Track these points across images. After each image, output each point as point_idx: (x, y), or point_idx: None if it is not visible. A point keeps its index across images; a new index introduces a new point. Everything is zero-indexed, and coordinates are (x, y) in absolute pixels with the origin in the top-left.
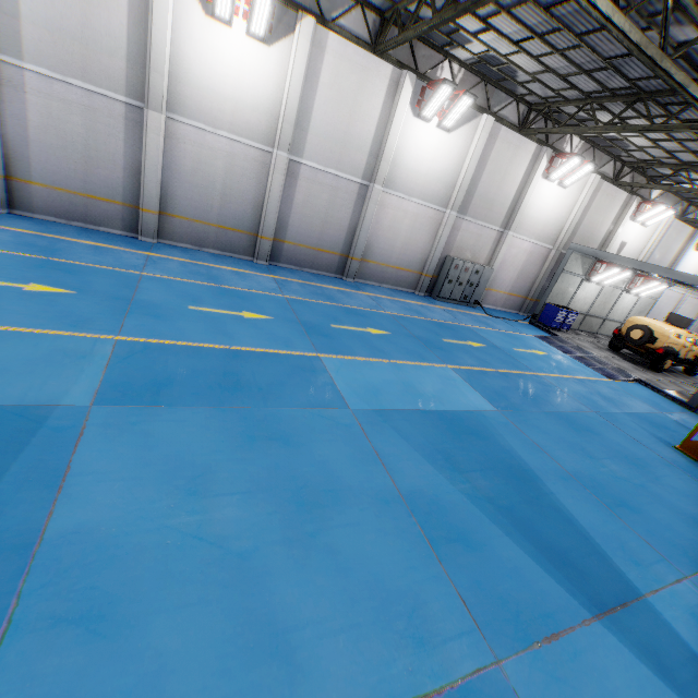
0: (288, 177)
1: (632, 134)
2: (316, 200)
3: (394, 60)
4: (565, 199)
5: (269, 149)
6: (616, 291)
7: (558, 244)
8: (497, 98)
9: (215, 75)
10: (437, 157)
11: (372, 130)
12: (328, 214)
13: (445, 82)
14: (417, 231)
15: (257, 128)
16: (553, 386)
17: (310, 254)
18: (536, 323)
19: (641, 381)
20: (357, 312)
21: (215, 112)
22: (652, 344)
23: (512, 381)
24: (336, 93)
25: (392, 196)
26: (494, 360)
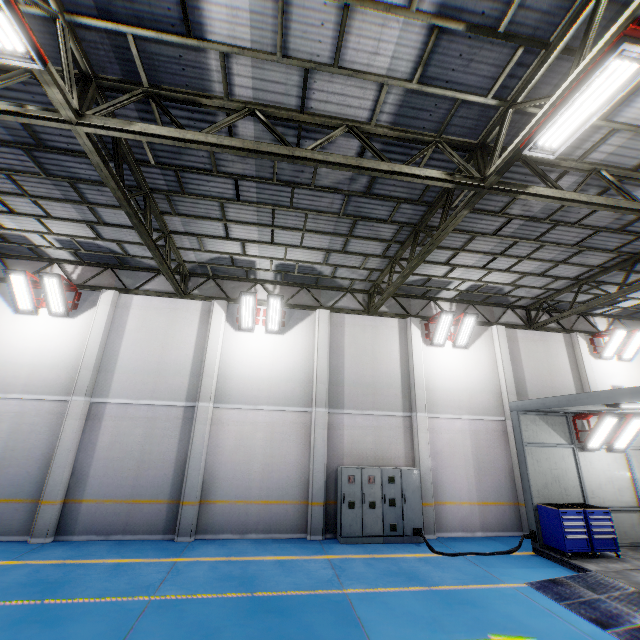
0: (90, 420)
1: (482, 274)
2: (128, 437)
3: (202, 297)
4: (476, 358)
5: (69, 398)
6: None
7: (509, 412)
8: (327, 296)
9: (17, 351)
10: (278, 358)
11: (190, 353)
12: (146, 450)
13: (242, 294)
14: (279, 444)
15: (56, 382)
16: None
17: (121, 511)
18: (542, 549)
19: None
20: (54, 612)
21: (10, 380)
22: None
23: None
24: (145, 333)
25: (230, 410)
26: None
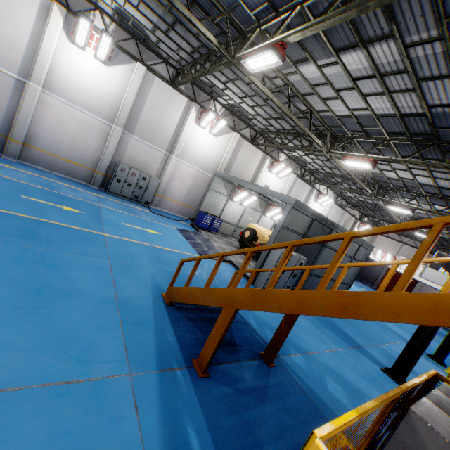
0: None
1: (240, 101)
2: None
3: None
4: (217, 144)
5: None
6: (257, 213)
7: None
8: (149, 56)
9: None
10: (99, 81)
11: (26, 38)
12: None
13: (81, 15)
14: (86, 135)
15: None
16: (100, 241)
17: None
18: (193, 224)
19: (232, 262)
20: None
21: None
22: (256, 241)
23: (38, 226)
24: None
25: (55, 99)
26: (62, 217)
